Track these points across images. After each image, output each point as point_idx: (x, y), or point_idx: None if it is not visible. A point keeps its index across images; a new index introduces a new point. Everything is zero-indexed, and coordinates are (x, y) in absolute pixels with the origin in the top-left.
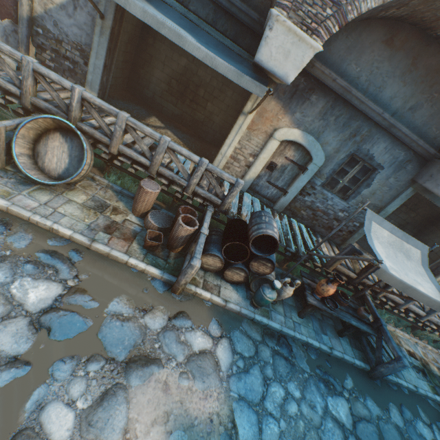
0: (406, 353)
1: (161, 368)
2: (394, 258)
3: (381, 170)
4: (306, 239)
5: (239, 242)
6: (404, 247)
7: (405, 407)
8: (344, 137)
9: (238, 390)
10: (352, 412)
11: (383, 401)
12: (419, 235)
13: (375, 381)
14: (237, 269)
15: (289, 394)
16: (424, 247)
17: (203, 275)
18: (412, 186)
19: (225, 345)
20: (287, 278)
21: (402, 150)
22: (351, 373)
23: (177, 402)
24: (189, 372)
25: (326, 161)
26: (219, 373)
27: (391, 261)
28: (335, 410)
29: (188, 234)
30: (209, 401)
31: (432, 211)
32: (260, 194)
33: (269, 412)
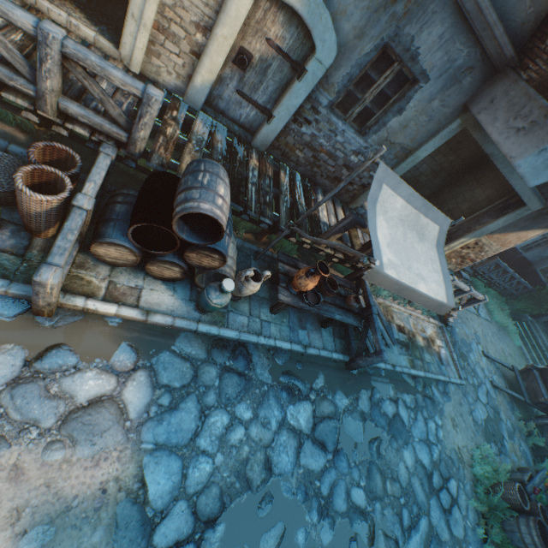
0: (396, 330)
1: (4, 448)
2: (401, 243)
3: (425, 84)
4: (298, 199)
5: (154, 224)
6: (420, 222)
7: (377, 390)
8: (376, 1)
9: (156, 438)
10: (315, 415)
11: (355, 391)
12: (452, 186)
13: (351, 371)
14: (166, 264)
15: (235, 419)
16: (446, 221)
17: (109, 273)
18: (462, 118)
19: (140, 380)
20: (250, 270)
21: (466, 44)
22: (326, 370)
23: (40, 487)
24: (67, 438)
25: (340, 57)
26: (125, 424)
27: (394, 250)
28: (294, 419)
29: (51, 209)
30: (103, 467)
31: (476, 153)
32: (229, 116)
33: (202, 450)
